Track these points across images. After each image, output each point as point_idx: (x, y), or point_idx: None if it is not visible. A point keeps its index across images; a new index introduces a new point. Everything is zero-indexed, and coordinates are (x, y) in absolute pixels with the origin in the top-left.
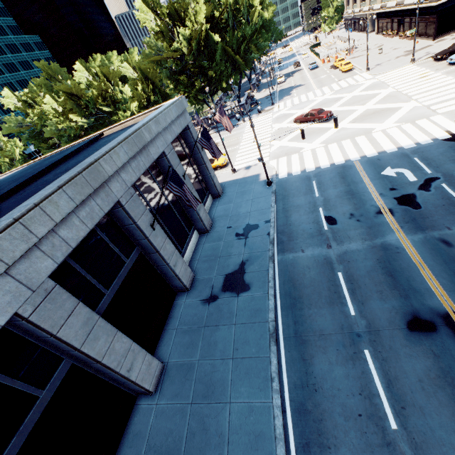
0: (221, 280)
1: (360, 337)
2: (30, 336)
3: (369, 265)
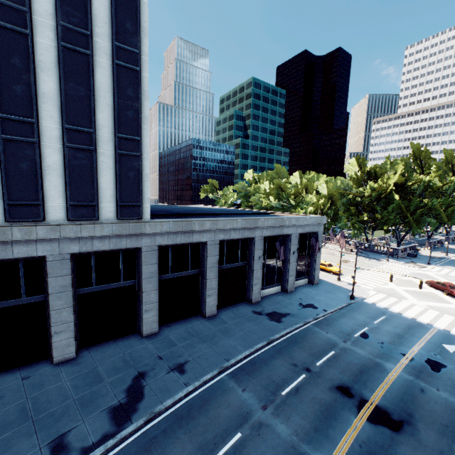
0: (270, 311)
1: (308, 371)
2: (201, 253)
3: (355, 361)
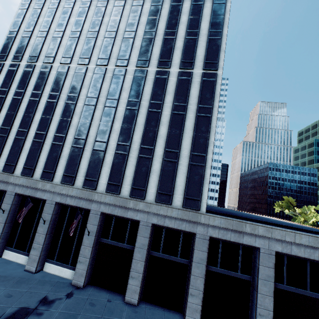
0: None
1: None
2: (253, 258)
3: None
